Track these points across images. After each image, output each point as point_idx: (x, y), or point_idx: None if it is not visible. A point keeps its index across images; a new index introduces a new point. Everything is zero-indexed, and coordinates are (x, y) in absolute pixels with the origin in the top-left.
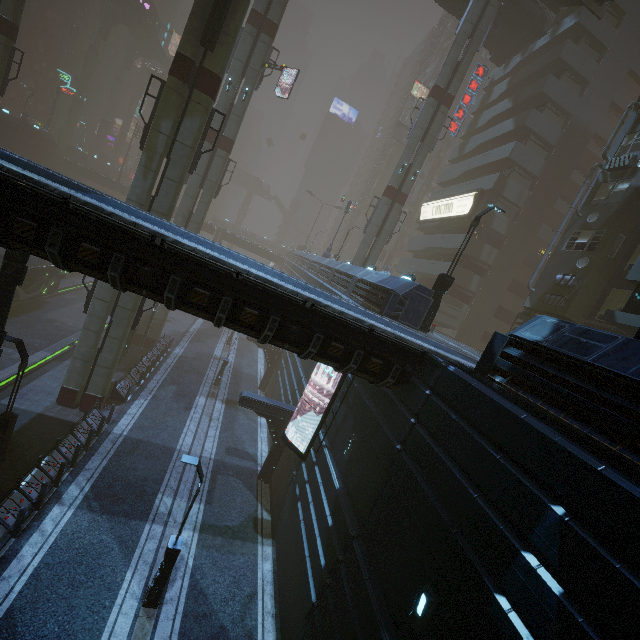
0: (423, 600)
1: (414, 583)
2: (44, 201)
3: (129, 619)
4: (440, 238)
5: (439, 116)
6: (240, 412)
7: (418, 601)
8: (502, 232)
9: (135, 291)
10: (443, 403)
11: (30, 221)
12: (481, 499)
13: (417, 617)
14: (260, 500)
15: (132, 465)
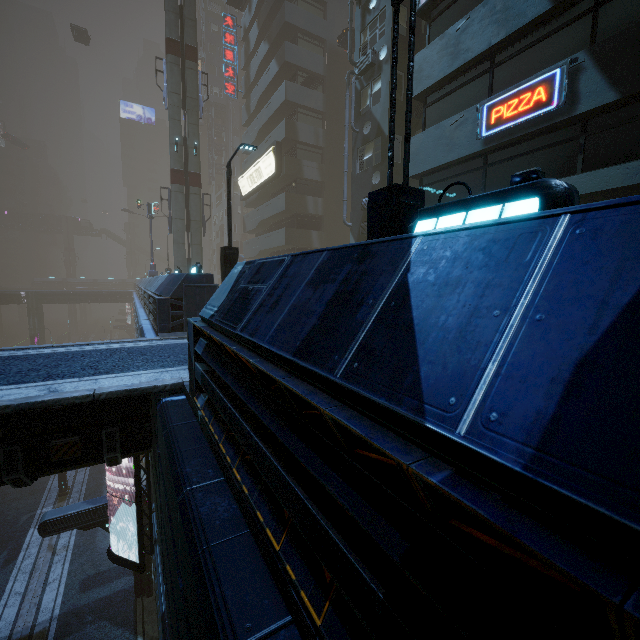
0: None
1: None
2: None
3: None
4: (265, 207)
5: (189, 74)
6: None
7: None
8: (317, 179)
9: None
10: None
11: None
12: None
13: None
14: (141, 630)
15: None
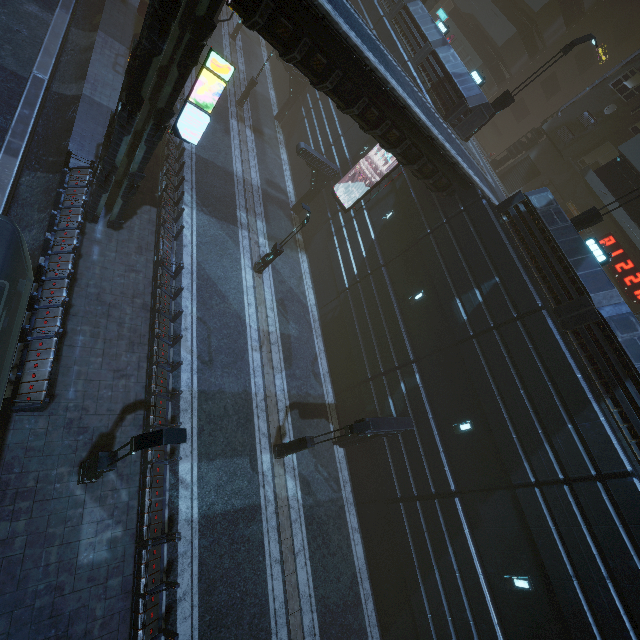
0: (420, 295)
1: (415, 289)
2: (311, 15)
3: (251, 277)
4: None
5: None
6: (267, 145)
7: (416, 295)
8: (587, 6)
9: (329, 95)
10: (469, 219)
11: (289, 24)
12: (467, 268)
13: (414, 300)
14: (295, 226)
15: (212, 183)
